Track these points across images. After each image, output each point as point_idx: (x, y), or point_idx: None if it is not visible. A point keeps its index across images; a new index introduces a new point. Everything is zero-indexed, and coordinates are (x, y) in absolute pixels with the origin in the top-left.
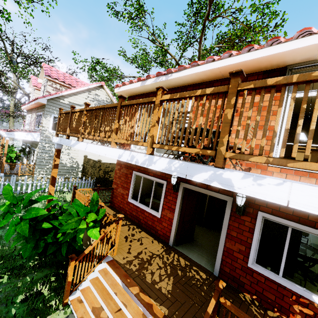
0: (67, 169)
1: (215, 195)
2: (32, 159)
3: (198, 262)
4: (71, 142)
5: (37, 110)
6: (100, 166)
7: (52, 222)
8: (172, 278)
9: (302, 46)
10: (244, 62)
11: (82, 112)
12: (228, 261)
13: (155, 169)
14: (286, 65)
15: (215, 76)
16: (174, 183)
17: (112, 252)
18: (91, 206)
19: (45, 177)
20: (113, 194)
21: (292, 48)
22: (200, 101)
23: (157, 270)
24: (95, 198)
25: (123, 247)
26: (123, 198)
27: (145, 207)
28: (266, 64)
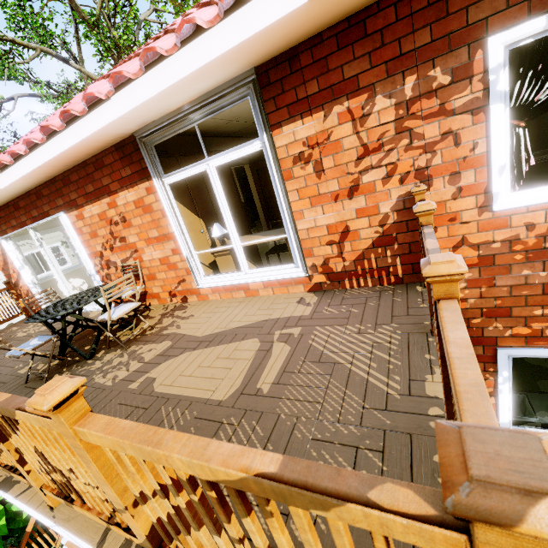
0: None
1: None
2: None
3: None
4: None
5: None
6: None
7: None
8: None
9: (106, 123)
10: (64, 153)
11: None
12: None
13: None
14: (131, 133)
15: (57, 169)
16: None
17: None
18: None
19: None
20: None
21: (97, 127)
22: (74, 211)
23: None
24: None
25: None
26: None
27: None
28: (101, 143)
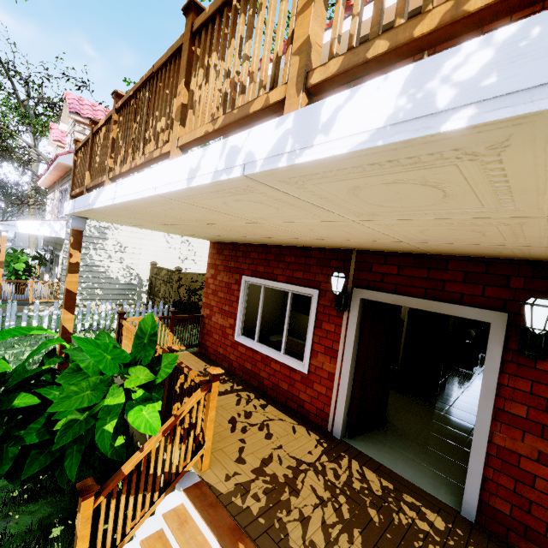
0: (120, 289)
1: (451, 310)
2: (55, 272)
3: (413, 479)
4: (89, 198)
5: (61, 182)
6: (179, 279)
7: (43, 392)
8: (359, 536)
9: None
10: None
11: (110, 121)
12: (505, 482)
13: (330, 151)
14: None
15: None
16: (338, 290)
17: (199, 462)
18: (137, 349)
19: (81, 304)
20: (204, 327)
21: None
22: None
23: (314, 510)
24: (147, 327)
25: (227, 445)
26: (224, 336)
27: (273, 352)
28: None
